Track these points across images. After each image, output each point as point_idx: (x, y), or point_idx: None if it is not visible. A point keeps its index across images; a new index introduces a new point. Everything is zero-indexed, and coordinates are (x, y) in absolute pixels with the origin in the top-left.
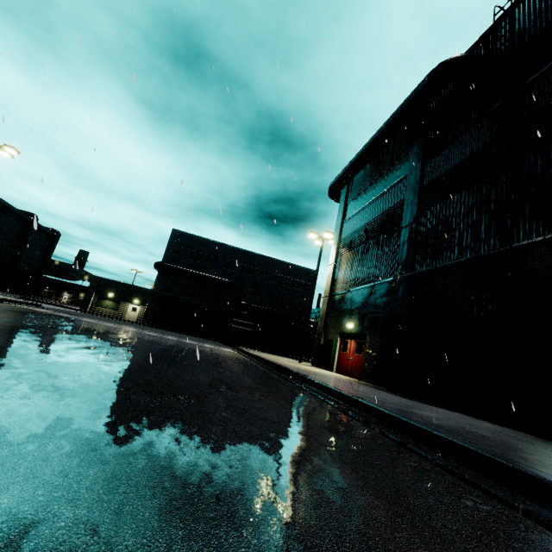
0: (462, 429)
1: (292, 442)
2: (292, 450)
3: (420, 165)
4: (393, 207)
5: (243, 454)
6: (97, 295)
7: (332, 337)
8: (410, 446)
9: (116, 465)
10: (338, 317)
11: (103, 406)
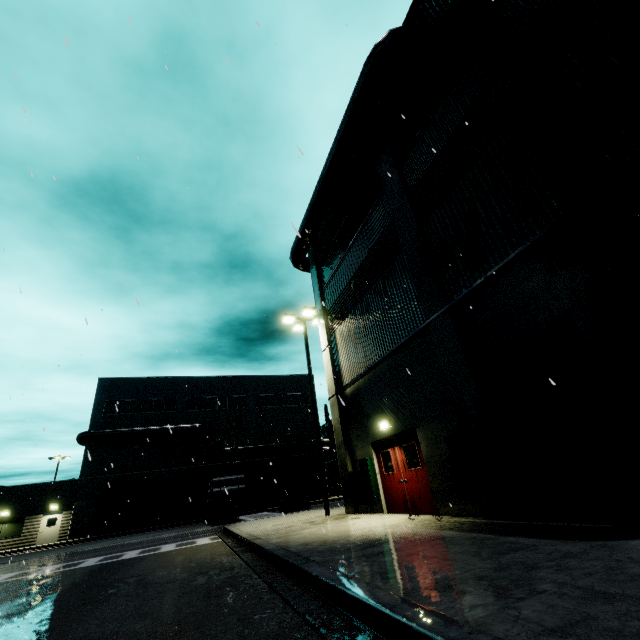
0: None
1: None
2: None
3: (396, 170)
4: (381, 238)
5: None
6: None
7: (362, 454)
8: None
9: None
10: (361, 420)
11: None
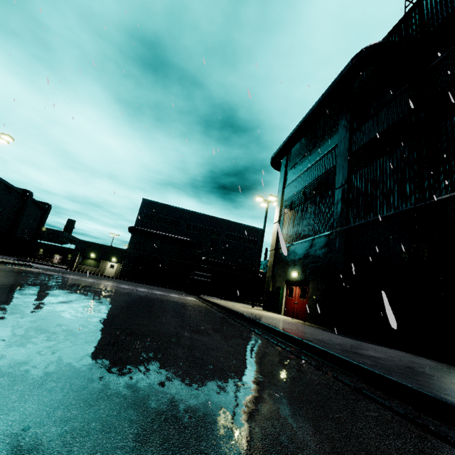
0: (410, 370)
1: (250, 396)
2: (251, 407)
3: (348, 135)
4: (327, 172)
5: (199, 417)
6: (81, 255)
7: (279, 285)
8: (365, 392)
9: (47, 450)
10: (284, 267)
11: (56, 366)
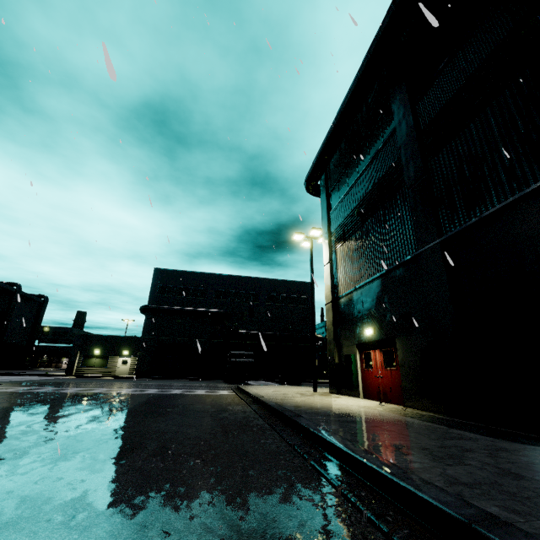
0: None
1: None
2: None
3: (410, 109)
4: (387, 172)
5: None
6: (81, 354)
7: (348, 351)
8: None
9: None
10: (350, 325)
11: None
